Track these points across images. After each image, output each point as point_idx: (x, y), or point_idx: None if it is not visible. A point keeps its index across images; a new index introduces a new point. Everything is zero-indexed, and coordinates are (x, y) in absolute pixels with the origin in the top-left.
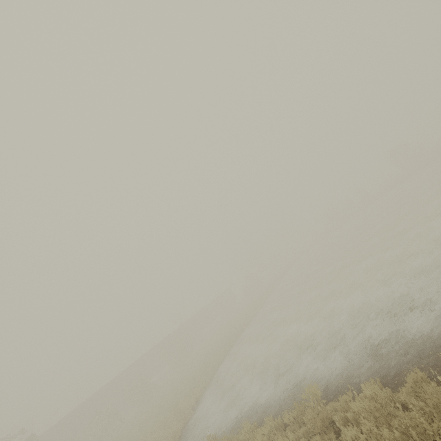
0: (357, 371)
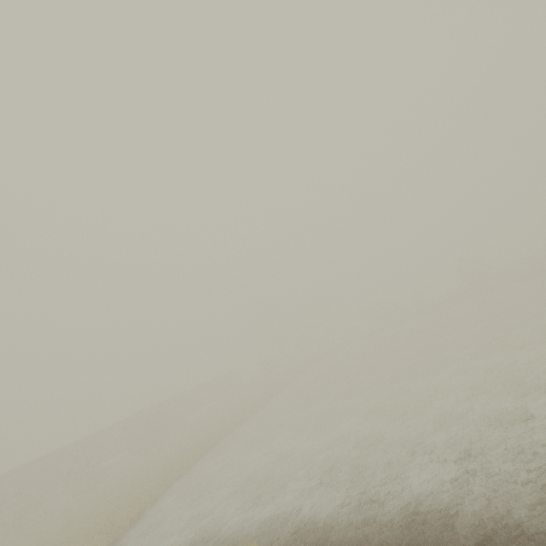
0: (309, 536)
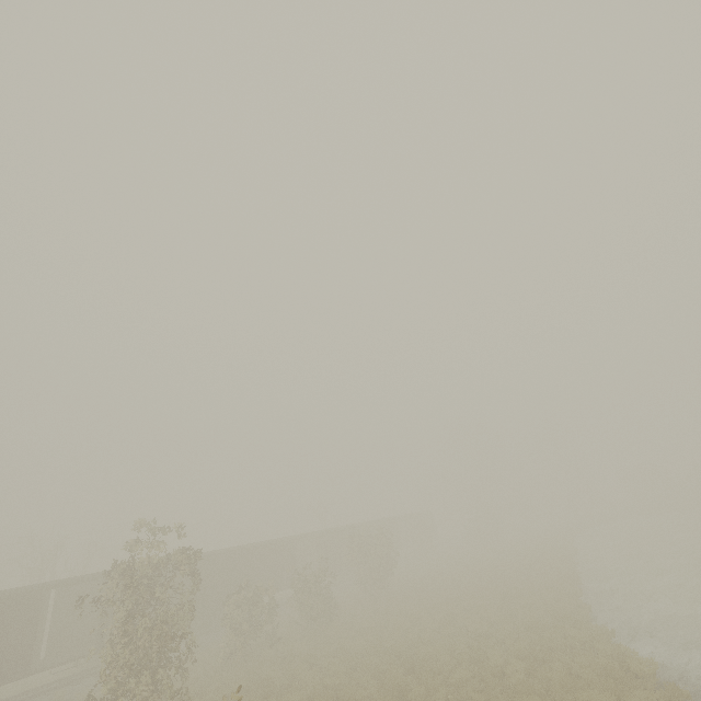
0: None
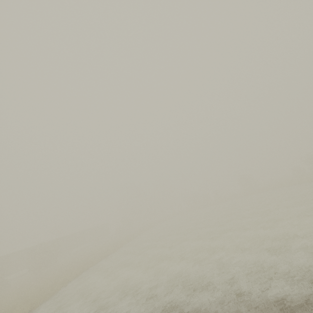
0: None
